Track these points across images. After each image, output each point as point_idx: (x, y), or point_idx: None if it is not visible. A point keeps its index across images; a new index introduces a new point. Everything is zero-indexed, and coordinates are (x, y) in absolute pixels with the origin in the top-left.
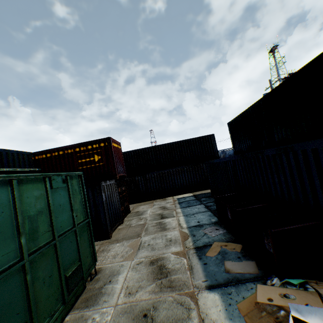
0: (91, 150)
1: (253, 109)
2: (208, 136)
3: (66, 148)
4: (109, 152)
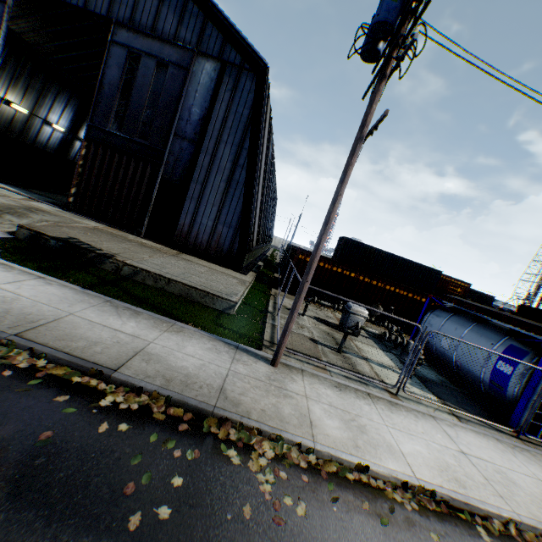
0: (458, 285)
1: None
2: (490, 296)
3: (447, 277)
4: (466, 291)
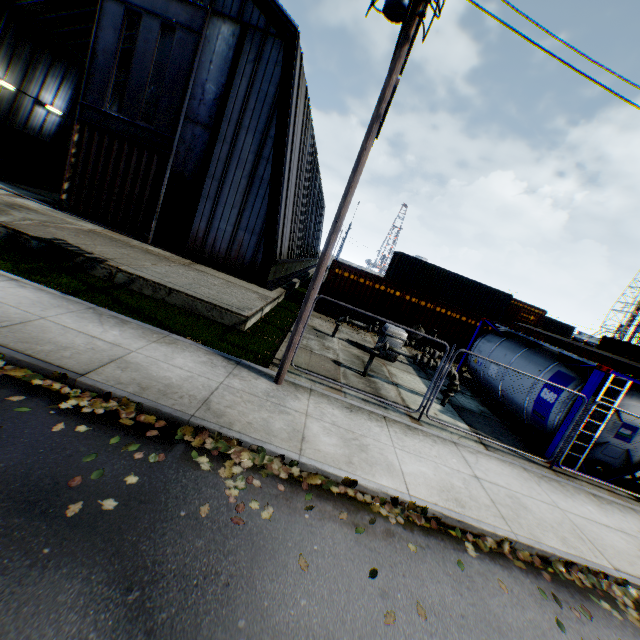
0: (531, 312)
1: (632, 347)
2: (570, 327)
3: (519, 302)
4: (540, 319)
